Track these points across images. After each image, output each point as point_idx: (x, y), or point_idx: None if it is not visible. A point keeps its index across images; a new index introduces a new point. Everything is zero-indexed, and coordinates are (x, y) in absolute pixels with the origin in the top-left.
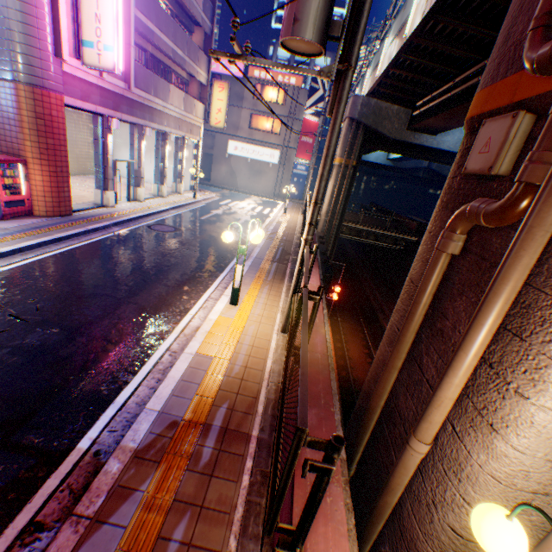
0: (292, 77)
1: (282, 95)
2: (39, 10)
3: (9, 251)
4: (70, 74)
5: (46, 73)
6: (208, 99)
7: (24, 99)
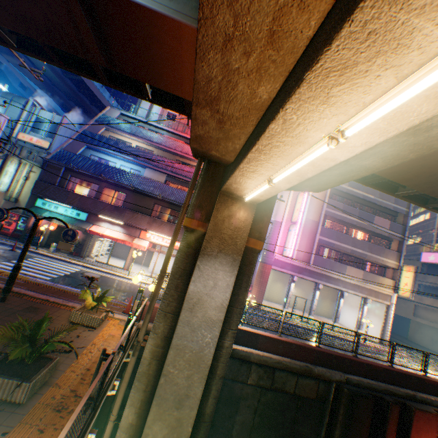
0: None
1: None
2: (271, 242)
3: None
4: (277, 259)
5: (267, 258)
6: (397, 276)
7: (259, 266)
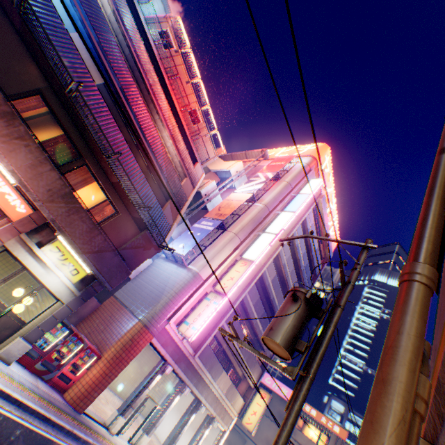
0: (336, 423)
1: (323, 436)
2: (177, 301)
3: (16, 396)
4: (167, 329)
5: (156, 322)
6: (249, 397)
7: (135, 327)
